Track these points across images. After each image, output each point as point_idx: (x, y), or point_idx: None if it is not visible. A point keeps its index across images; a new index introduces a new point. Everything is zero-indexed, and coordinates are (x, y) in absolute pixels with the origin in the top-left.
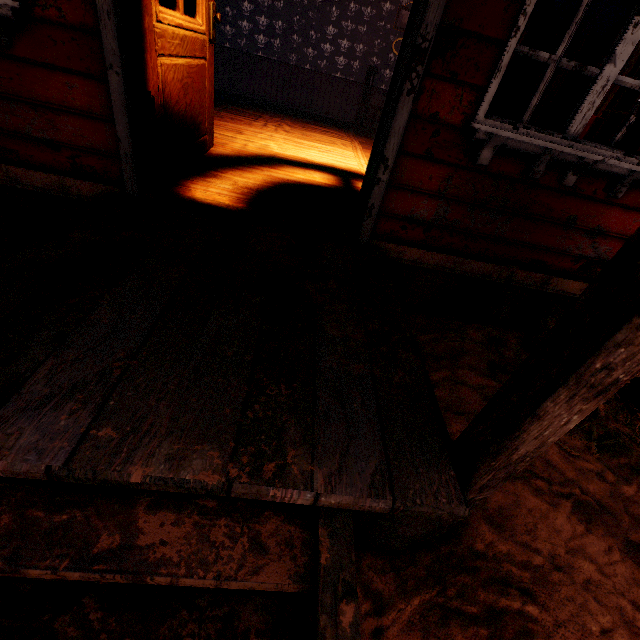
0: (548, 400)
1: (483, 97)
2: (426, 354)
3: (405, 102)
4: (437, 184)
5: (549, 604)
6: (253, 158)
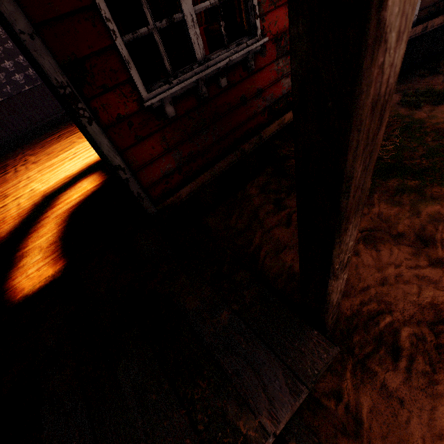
0: (328, 287)
1: (135, 84)
2: (242, 229)
3: (93, 129)
4: (160, 147)
5: (392, 307)
6: (33, 212)
